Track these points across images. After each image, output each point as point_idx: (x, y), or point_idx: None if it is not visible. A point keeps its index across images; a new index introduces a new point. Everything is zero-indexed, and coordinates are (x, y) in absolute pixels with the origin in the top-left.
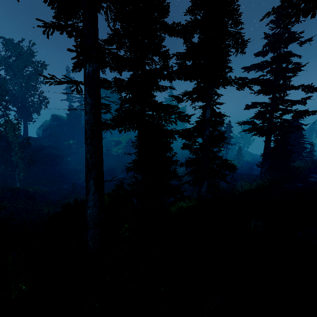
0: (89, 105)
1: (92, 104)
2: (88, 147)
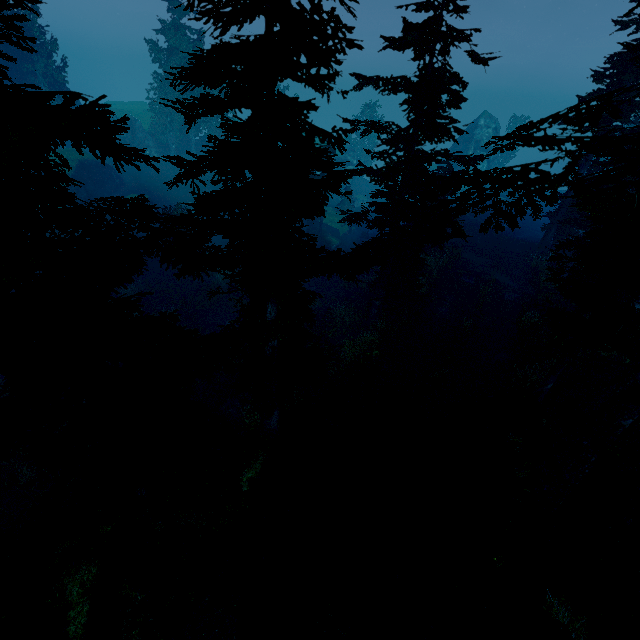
0: None
1: None
2: None
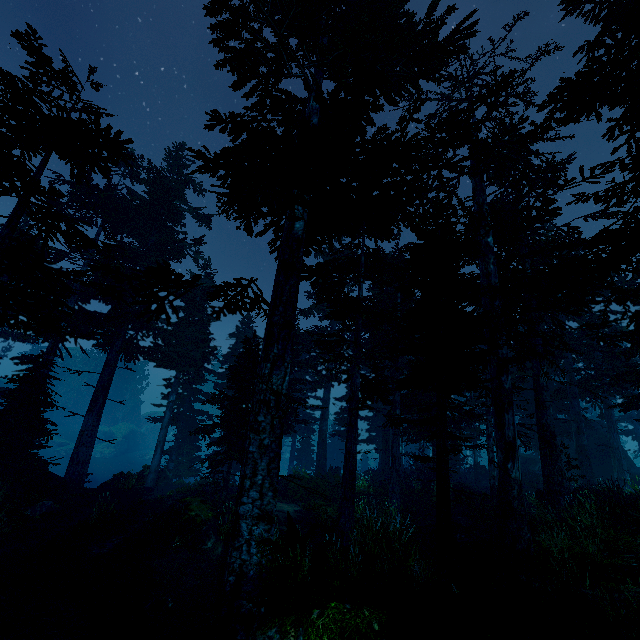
0: (168, 415)
1: (169, 415)
2: (163, 433)
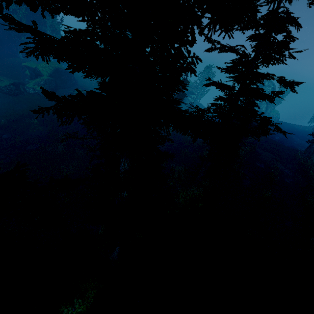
0: None
1: None
2: None
